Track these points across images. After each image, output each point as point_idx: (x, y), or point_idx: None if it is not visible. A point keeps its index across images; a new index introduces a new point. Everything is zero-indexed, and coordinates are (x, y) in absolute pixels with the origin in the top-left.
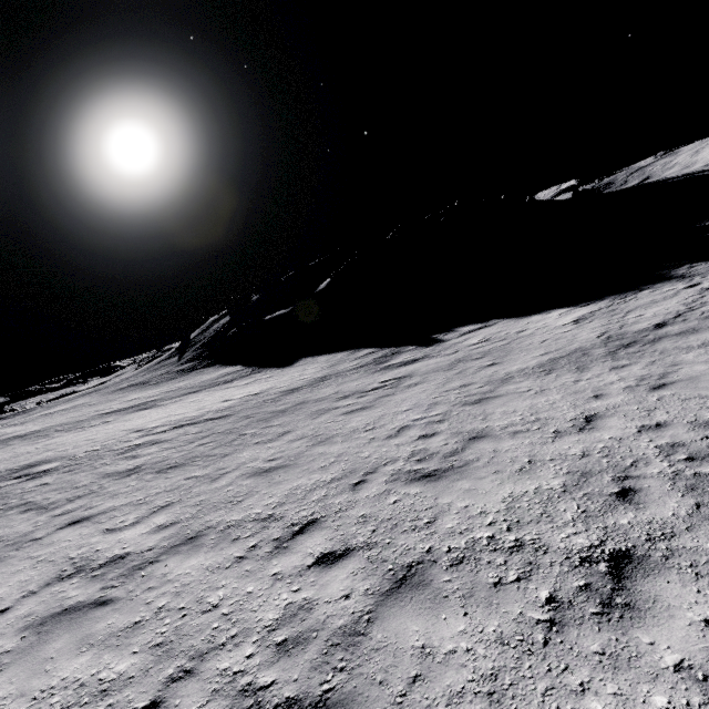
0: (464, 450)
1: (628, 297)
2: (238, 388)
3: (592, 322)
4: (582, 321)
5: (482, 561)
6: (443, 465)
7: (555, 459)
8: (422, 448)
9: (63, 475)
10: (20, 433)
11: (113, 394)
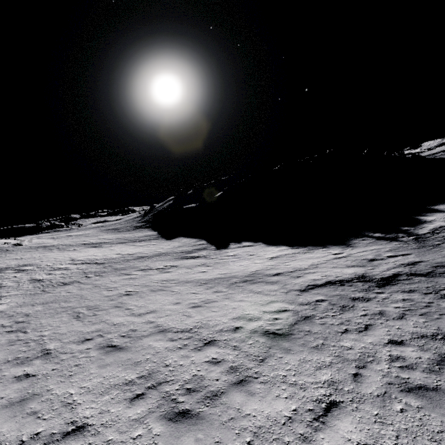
0: (104, 310)
1: (312, 250)
2: (134, 247)
3: (273, 261)
4: (273, 259)
5: (30, 344)
6: (88, 313)
7: (108, 323)
8: (101, 304)
9: (24, 274)
10: (47, 245)
11: (101, 232)
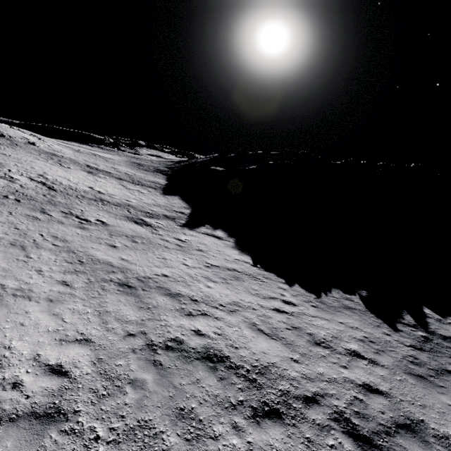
0: None
1: (268, 279)
2: (119, 187)
3: (204, 271)
4: (211, 268)
5: None
6: None
7: None
8: None
9: None
10: (58, 154)
11: (125, 162)
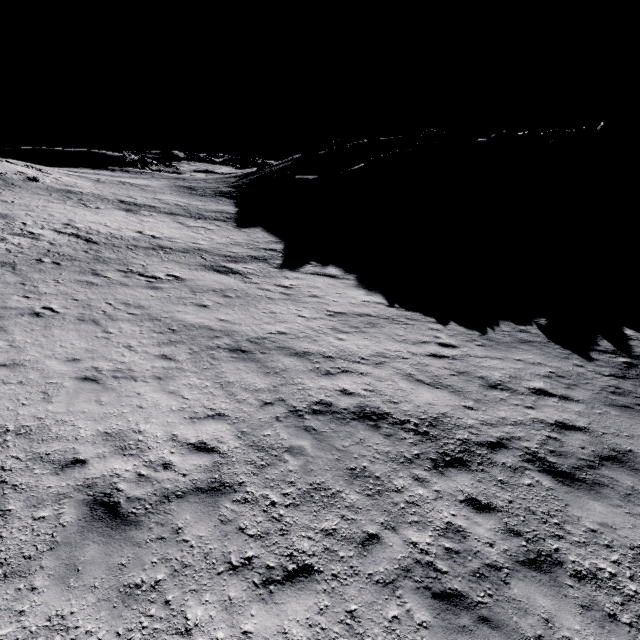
0: None
1: (414, 321)
2: (177, 227)
3: (328, 322)
4: (335, 316)
5: None
6: None
7: None
8: None
9: None
10: (74, 190)
11: (169, 188)
